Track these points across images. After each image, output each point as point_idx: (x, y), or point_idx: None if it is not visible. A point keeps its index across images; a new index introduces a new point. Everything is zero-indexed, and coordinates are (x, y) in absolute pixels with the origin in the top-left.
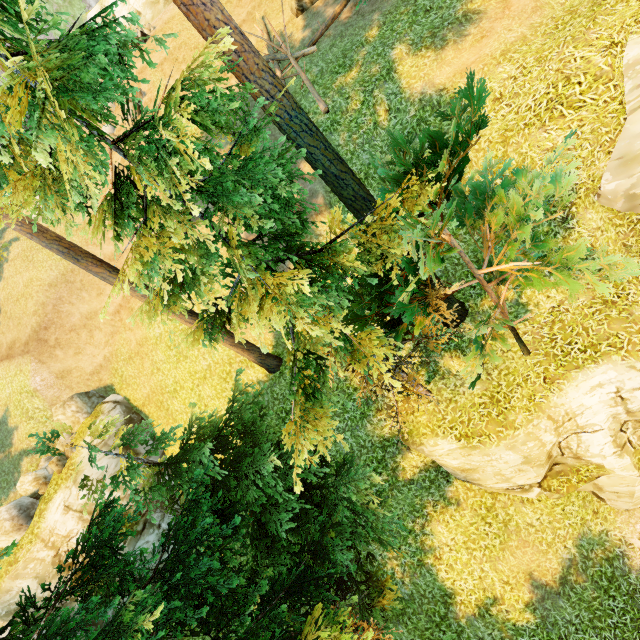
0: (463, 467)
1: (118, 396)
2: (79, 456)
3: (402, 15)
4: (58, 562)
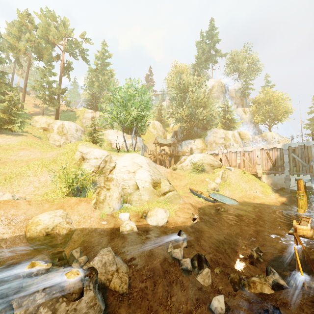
0: (37, 120)
1: None
2: None
3: None
4: None
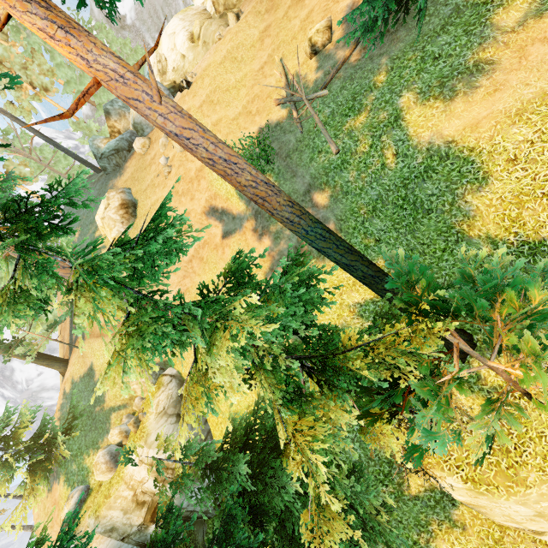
0: (469, 502)
1: (173, 370)
2: (148, 421)
3: (410, 61)
4: (136, 500)
